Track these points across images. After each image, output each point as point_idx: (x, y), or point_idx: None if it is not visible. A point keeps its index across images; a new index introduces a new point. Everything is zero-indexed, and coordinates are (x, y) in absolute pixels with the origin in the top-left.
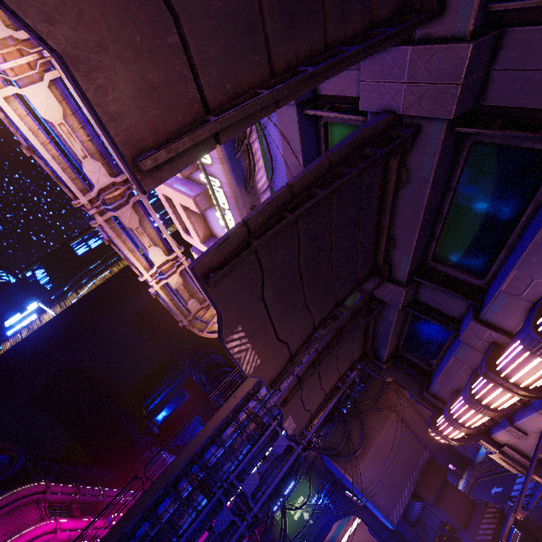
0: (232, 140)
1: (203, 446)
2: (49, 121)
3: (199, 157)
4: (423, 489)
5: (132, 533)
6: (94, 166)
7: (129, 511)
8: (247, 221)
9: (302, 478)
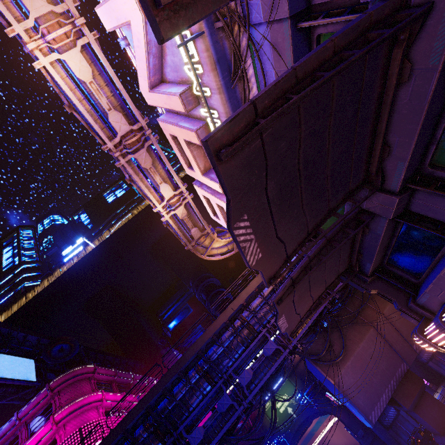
0: (228, 70)
1: (206, 345)
2: (82, 81)
3: (213, 10)
4: (401, 397)
5: (155, 405)
6: (117, 116)
7: (152, 389)
8: (255, 100)
9: (286, 380)
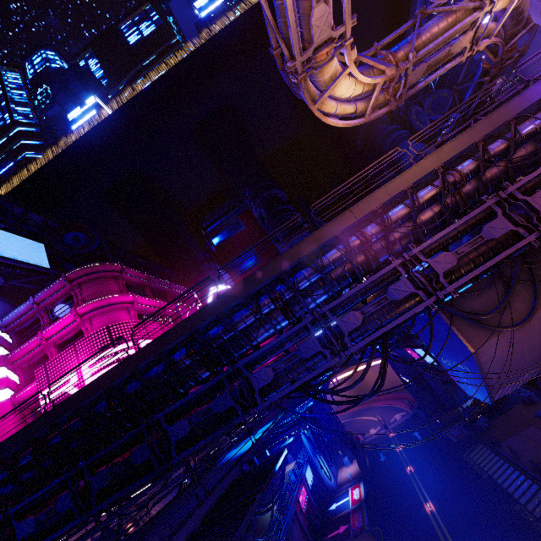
0: None
1: (295, 266)
2: None
3: None
4: None
5: (204, 331)
6: None
7: (201, 311)
8: None
9: None
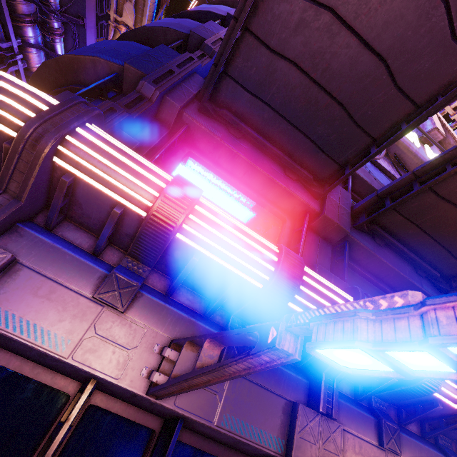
0: None
1: None
2: None
3: None
4: None
5: None
6: None
7: None
8: None
9: None
